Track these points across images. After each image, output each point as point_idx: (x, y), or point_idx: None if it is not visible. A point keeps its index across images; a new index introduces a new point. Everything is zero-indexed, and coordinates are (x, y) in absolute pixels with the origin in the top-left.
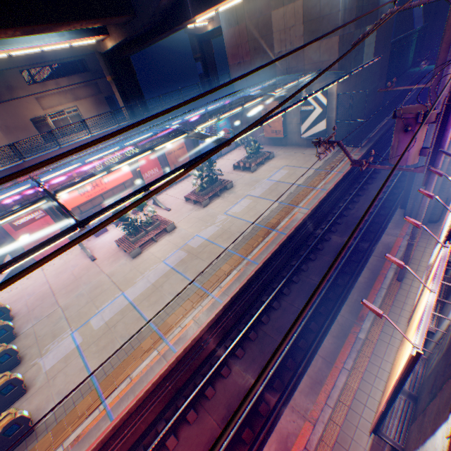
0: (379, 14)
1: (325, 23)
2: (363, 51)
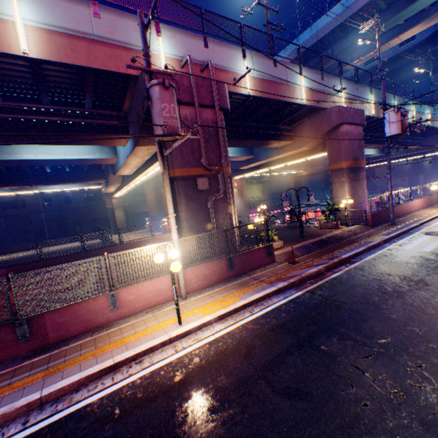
0: (423, 171)
1: (400, 173)
2: (418, 183)
